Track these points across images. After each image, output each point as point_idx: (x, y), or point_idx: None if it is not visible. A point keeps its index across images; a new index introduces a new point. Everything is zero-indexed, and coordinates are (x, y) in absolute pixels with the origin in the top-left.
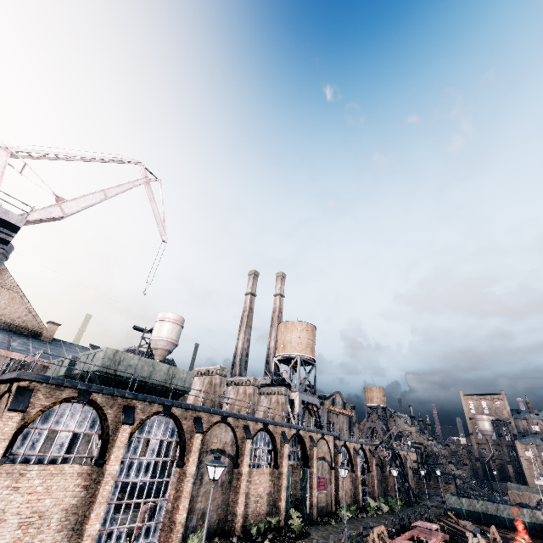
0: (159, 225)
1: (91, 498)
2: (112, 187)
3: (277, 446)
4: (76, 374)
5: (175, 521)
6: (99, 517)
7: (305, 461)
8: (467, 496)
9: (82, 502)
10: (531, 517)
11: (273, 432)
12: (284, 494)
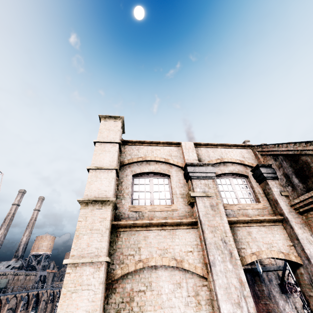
0: None
1: None
2: None
3: (29, 300)
4: None
5: None
6: None
7: (37, 303)
8: None
9: None
10: None
11: (30, 295)
12: None
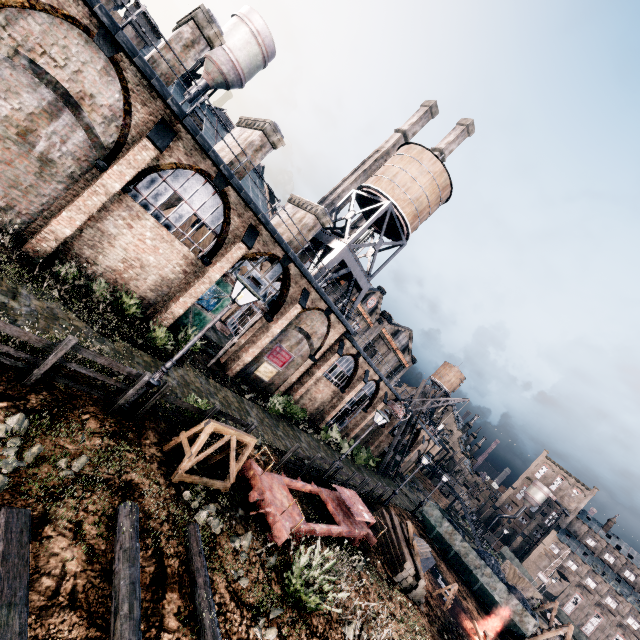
0: None
1: None
2: None
3: (226, 235)
4: None
5: None
6: None
7: (273, 309)
8: (454, 525)
9: None
10: (515, 613)
11: (233, 208)
12: (190, 301)
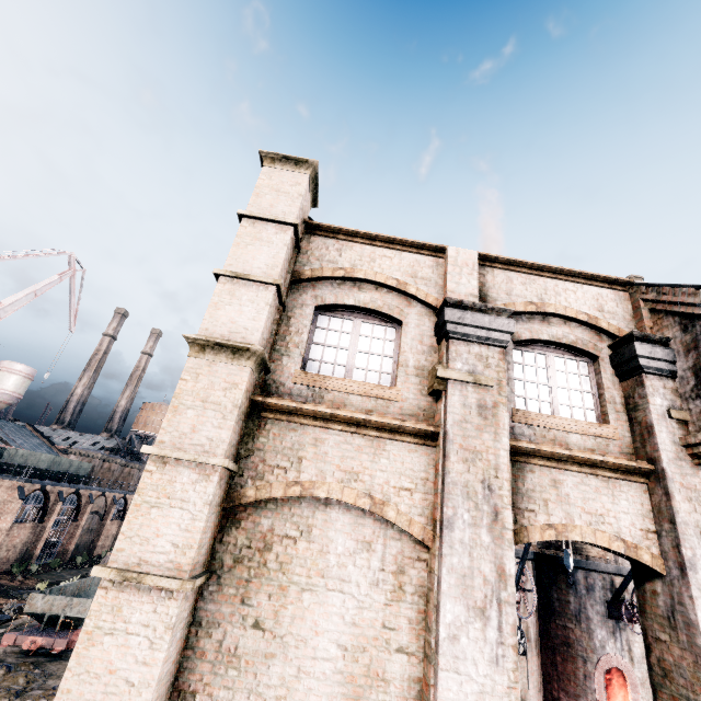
0: (72, 316)
1: (35, 538)
2: (43, 285)
3: (127, 507)
4: (8, 464)
5: (68, 549)
6: (41, 547)
7: None
8: None
9: (30, 540)
10: None
11: (128, 498)
12: None
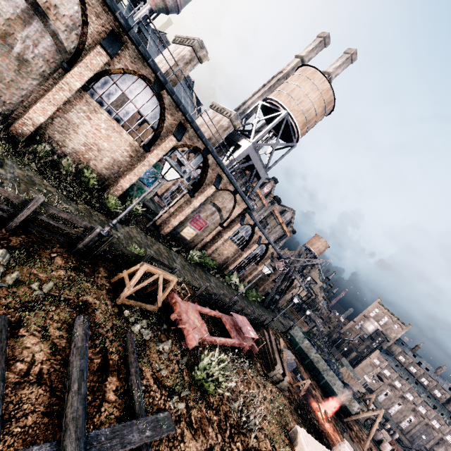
0: None
1: None
2: None
3: (161, 129)
4: None
5: None
6: None
7: (195, 188)
8: (312, 342)
9: None
10: (346, 400)
11: (167, 108)
12: (134, 178)
